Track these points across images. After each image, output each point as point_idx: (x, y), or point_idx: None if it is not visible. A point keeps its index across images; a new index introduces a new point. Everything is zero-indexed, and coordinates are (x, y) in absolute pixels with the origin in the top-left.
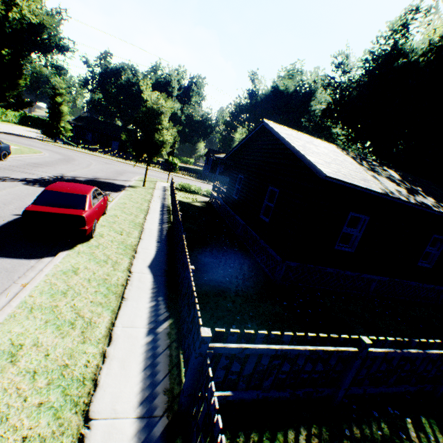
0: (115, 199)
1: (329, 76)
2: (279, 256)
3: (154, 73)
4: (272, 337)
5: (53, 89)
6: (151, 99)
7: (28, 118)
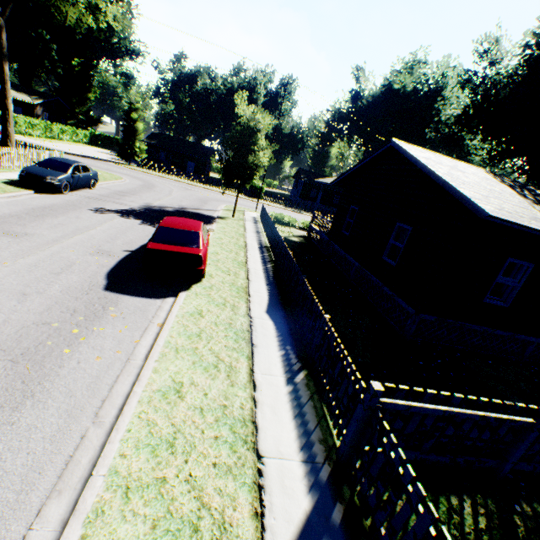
0: (210, 233)
1: (470, 70)
2: (412, 307)
3: (235, 77)
4: (440, 397)
5: (128, 104)
6: (245, 114)
7: (97, 137)
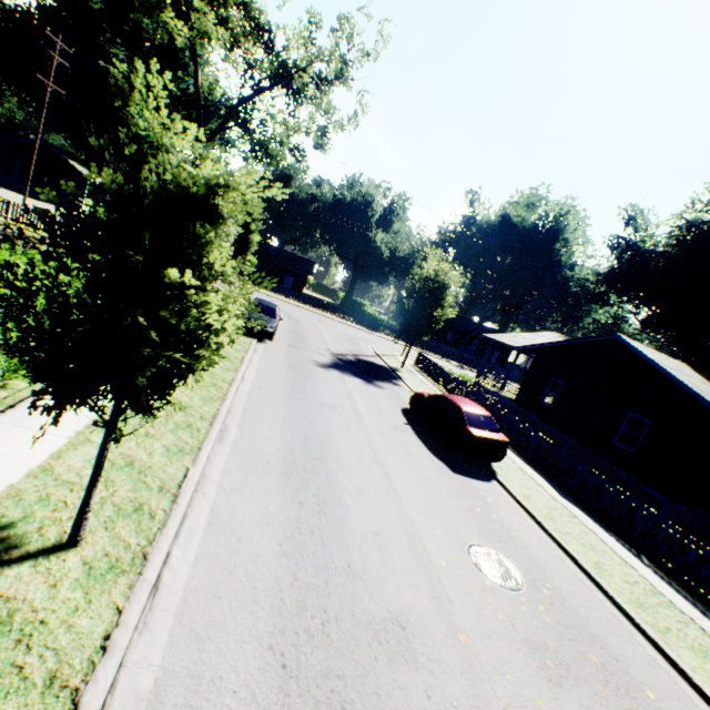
0: None
1: (619, 236)
2: (664, 496)
3: (349, 189)
4: None
5: (248, 213)
6: (435, 269)
7: None
